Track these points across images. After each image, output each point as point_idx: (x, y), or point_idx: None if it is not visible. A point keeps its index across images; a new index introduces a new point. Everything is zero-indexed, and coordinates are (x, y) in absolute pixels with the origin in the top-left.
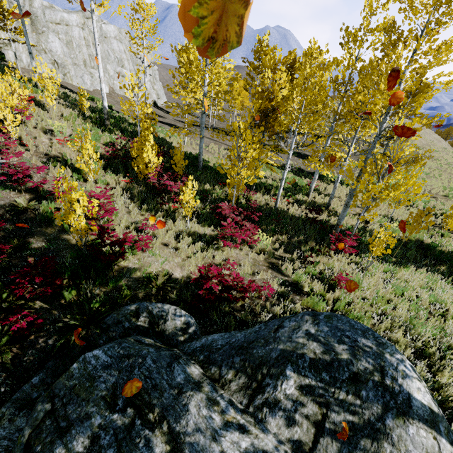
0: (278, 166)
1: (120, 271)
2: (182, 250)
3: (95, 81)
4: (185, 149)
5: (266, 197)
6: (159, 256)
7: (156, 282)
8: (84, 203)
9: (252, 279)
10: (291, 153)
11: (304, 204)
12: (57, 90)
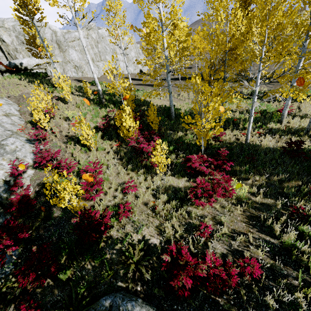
0: (243, 96)
1: (106, 242)
2: (159, 210)
3: (100, 70)
4: (161, 103)
5: (235, 132)
6: (138, 222)
7: (133, 259)
8: (70, 189)
9: (231, 244)
10: (257, 90)
11: (277, 132)
12: (70, 88)
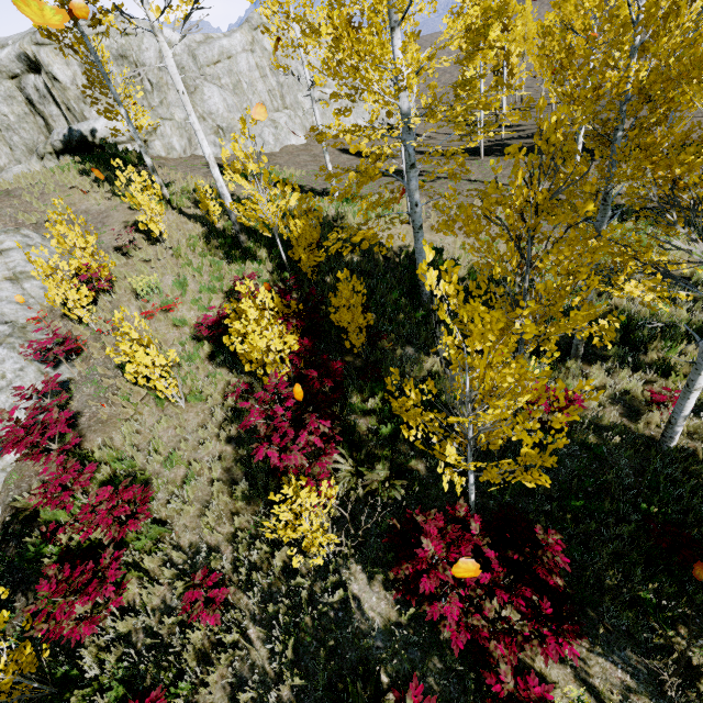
0: None
1: None
2: None
3: (281, 133)
4: (406, 241)
5: (627, 380)
6: None
7: None
8: None
9: None
10: None
11: None
12: (161, 204)
